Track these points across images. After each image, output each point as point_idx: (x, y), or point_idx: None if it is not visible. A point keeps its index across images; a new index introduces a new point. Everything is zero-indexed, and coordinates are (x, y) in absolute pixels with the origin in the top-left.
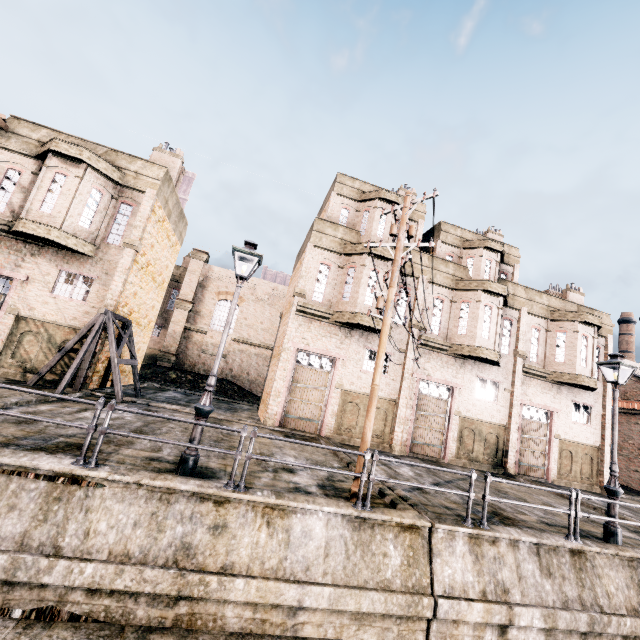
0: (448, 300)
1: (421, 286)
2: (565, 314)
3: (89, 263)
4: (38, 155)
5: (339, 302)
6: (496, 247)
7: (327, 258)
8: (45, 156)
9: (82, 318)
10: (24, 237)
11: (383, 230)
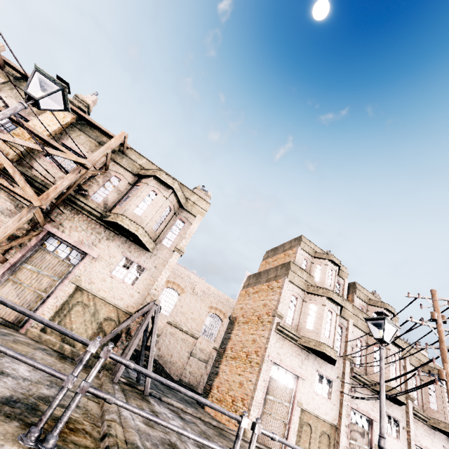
0: (364, 341)
1: (350, 327)
2: (432, 369)
3: (145, 256)
4: (139, 174)
5: (304, 328)
6: (391, 310)
7: (296, 292)
8: (144, 176)
9: (127, 300)
10: (110, 225)
11: (330, 281)
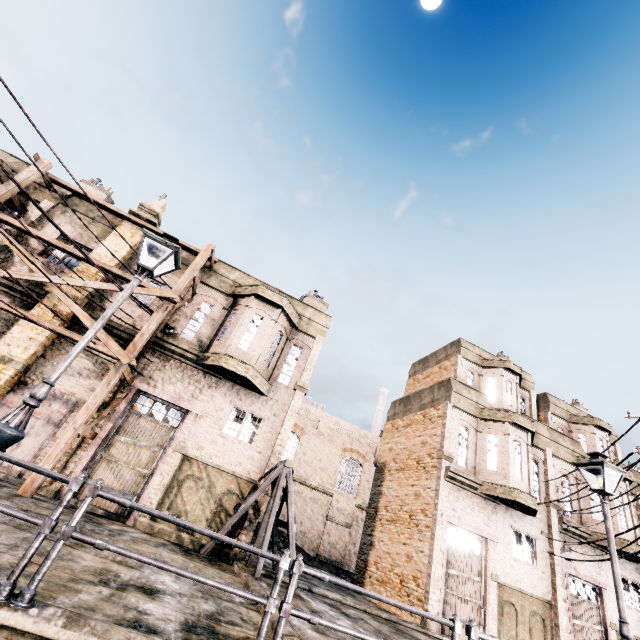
0: (572, 477)
1: (549, 459)
2: None
3: (260, 402)
4: (235, 294)
5: (484, 470)
6: (605, 426)
7: (465, 420)
8: (242, 296)
9: (247, 464)
10: (210, 369)
11: (510, 398)
